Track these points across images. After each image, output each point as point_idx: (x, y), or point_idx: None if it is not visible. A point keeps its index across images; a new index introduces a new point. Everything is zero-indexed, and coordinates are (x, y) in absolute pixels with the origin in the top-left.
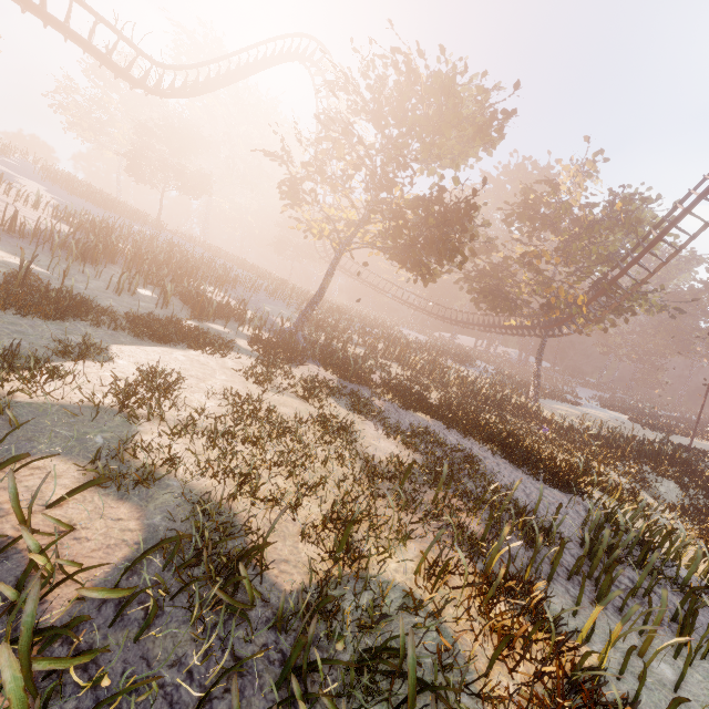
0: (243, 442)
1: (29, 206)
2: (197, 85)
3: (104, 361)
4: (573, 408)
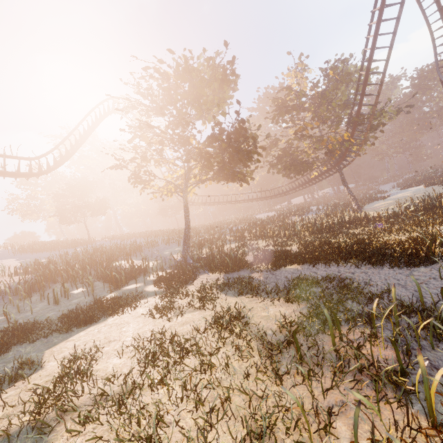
0: (150, 390)
1: (0, 277)
2: (62, 157)
3: (31, 374)
4: (386, 200)
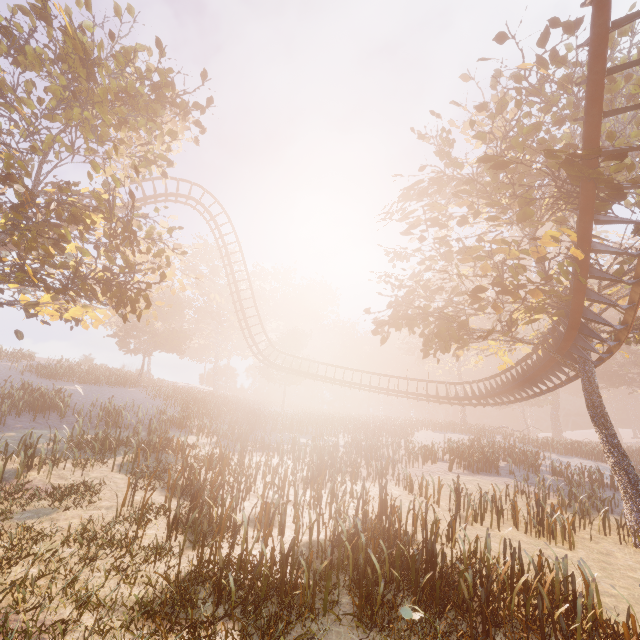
0: None
1: None
2: None
3: None
4: None
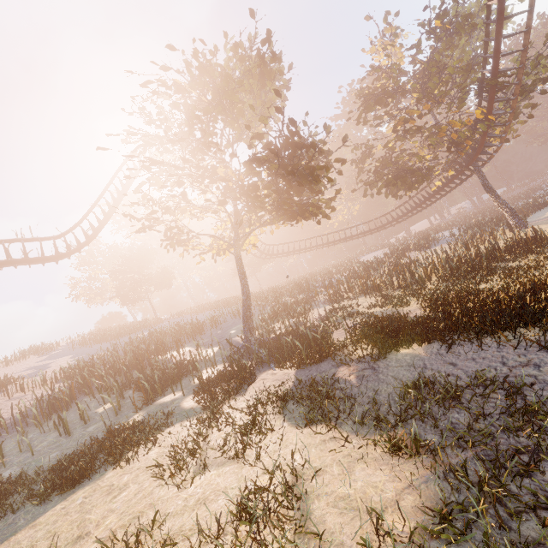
0: None
1: (40, 386)
2: (94, 227)
3: None
4: None
